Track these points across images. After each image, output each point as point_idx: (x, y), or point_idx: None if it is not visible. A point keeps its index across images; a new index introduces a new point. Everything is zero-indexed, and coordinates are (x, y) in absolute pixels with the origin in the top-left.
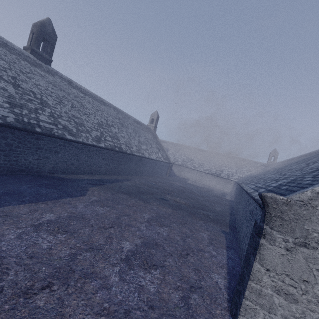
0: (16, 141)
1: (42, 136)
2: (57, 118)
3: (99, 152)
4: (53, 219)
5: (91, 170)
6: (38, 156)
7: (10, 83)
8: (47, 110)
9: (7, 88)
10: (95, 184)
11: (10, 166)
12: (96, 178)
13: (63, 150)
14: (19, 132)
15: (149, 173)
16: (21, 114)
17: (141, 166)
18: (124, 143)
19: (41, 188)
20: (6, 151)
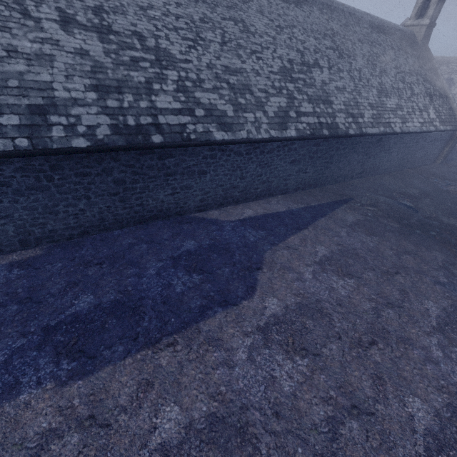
0: (127, 172)
1: (167, 149)
2: (191, 92)
3: (284, 149)
4: (173, 440)
5: (269, 189)
6: (172, 189)
7: (92, 29)
8: (171, 77)
9: (88, 47)
10: (277, 236)
11: (135, 214)
12: (280, 209)
13: (213, 166)
14: (126, 153)
15: (393, 165)
16: (121, 109)
17: (378, 154)
18: (343, 107)
19: (176, 274)
20: (120, 193)
